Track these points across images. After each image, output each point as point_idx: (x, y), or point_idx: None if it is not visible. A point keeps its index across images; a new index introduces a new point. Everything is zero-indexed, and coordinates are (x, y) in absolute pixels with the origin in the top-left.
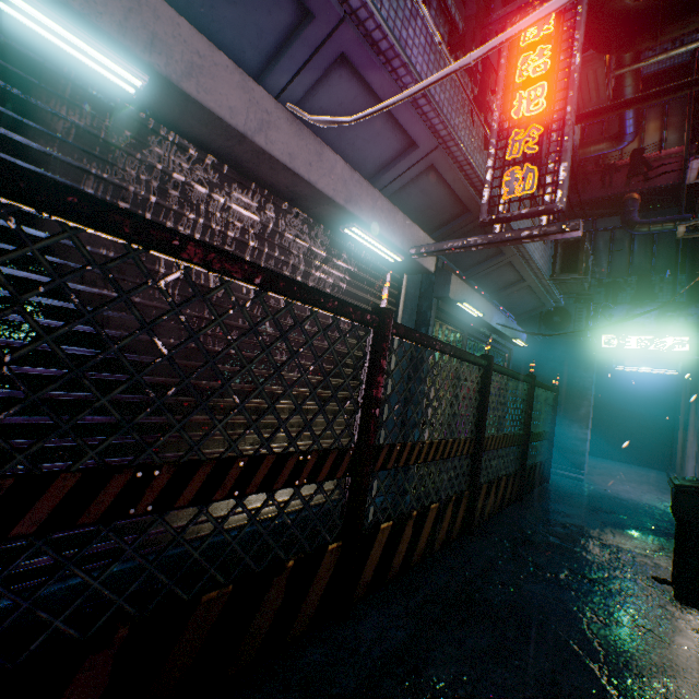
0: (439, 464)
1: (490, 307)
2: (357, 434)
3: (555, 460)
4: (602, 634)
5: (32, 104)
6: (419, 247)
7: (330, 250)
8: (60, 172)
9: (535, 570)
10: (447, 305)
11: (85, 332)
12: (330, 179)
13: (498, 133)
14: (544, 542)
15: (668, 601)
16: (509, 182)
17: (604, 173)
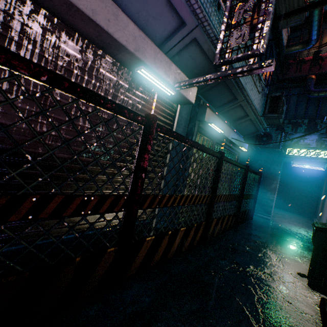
0: (187, 207)
1: (229, 129)
2: (130, 187)
3: (257, 209)
4: (264, 305)
5: None
6: (180, 82)
7: (131, 84)
8: None
9: (234, 265)
10: (204, 125)
11: None
12: (124, 33)
13: (230, 9)
14: (243, 250)
15: (304, 287)
16: (233, 38)
17: (298, 64)
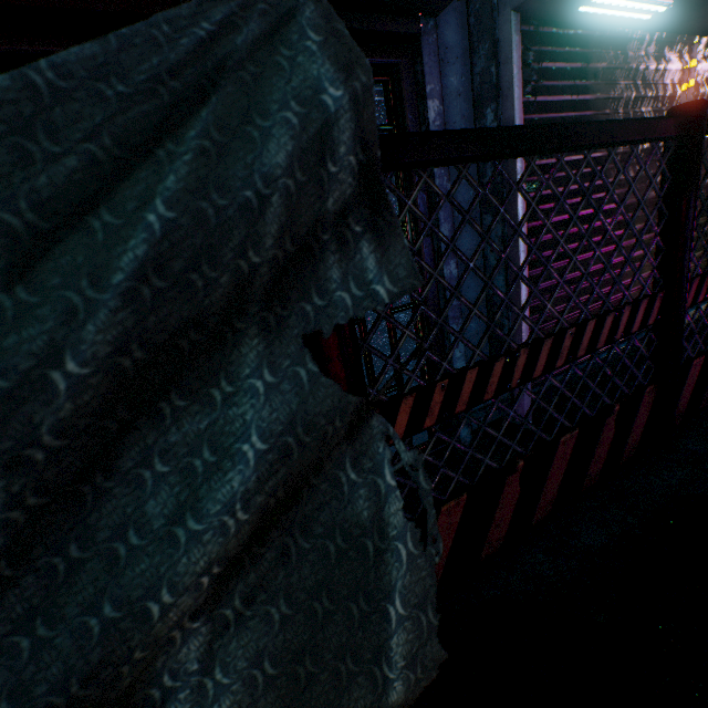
0: None
1: None
2: None
3: None
4: None
5: (587, 69)
6: None
7: None
8: (597, 108)
9: None
10: None
11: (614, 208)
12: None
13: None
14: None
15: None
16: None
17: None
